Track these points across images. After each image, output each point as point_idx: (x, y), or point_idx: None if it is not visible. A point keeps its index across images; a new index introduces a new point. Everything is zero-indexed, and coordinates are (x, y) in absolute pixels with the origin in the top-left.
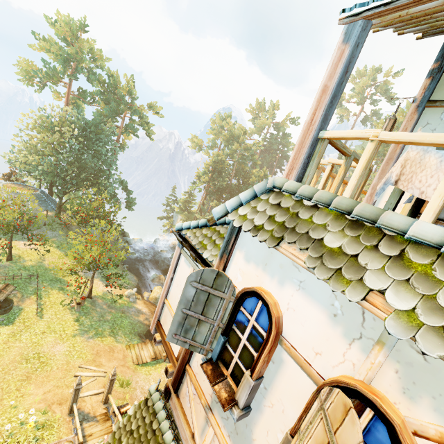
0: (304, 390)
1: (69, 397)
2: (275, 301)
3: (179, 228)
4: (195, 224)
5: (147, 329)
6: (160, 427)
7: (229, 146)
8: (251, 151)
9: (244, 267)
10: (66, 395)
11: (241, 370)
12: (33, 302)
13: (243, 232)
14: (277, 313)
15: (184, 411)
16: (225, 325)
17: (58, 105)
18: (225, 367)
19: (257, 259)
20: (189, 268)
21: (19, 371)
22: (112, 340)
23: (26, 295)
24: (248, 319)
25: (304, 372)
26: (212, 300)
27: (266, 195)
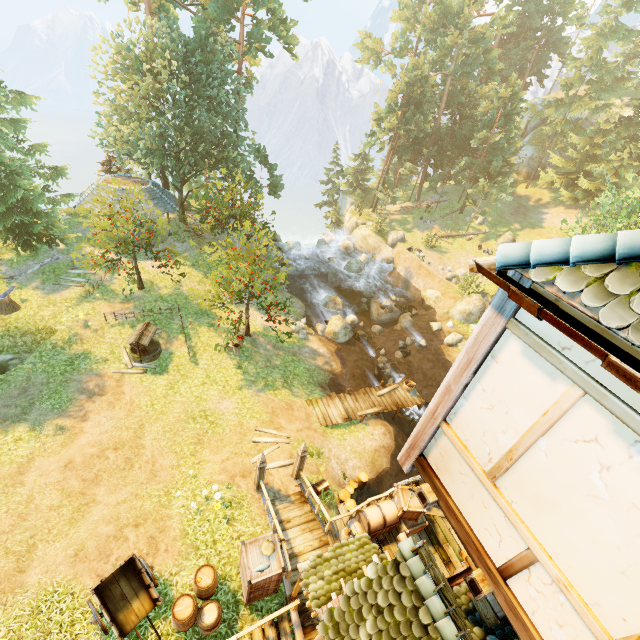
0: None
1: (252, 468)
2: None
3: (512, 262)
4: (593, 249)
5: (329, 376)
6: (437, 626)
7: (438, 39)
8: (484, 43)
9: None
10: (248, 466)
11: None
12: (182, 343)
13: None
14: None
15: None
16: None
17: (137, 17)
18: None
19: None
20: (553, 383)
21: (189, 432)
22: (287, 393)
23: (172, 335)
24: None
25: None
26: None
27: None
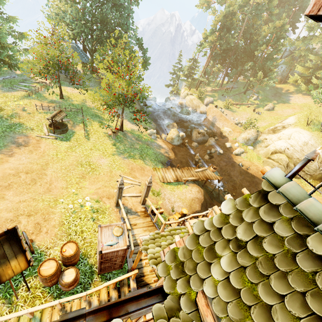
0: None
1: (115, 194)
2: None
3: None
4: None
5: (167, 159)
6: None
7: None
8: None
9: None
10: (112, 193)
11: None
12: (81, 128)
13: None
14: None
15: None
16: None
17: None
18: None
19: None
20: None
21: (77, 171)
22: (141, 162)
23: (76, 123)
24: None
25: None
26: None
27: None
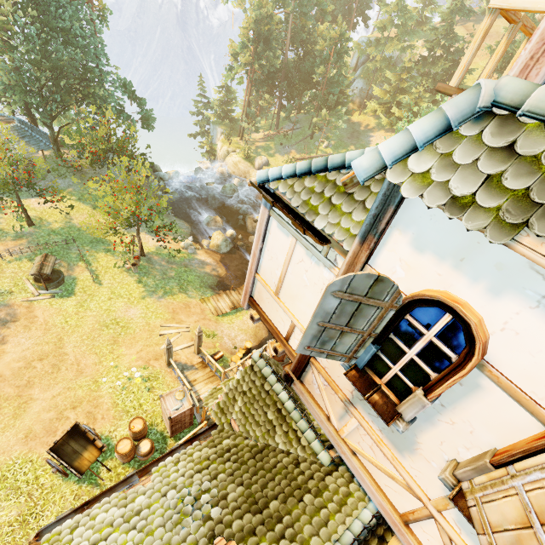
0: (516, 424)
1: (162, 353)
2: (479, 317)
3: (263, 179)
4: (289, 171)
5: (217, 280)
6: (273, 388)
7: None
8: None
9: (411, 258)
10: (159, 352)
11: (404, 383)
12: (83, 269)
13: (411, 200)
14: (484, 335)
15: (313, 395)
16: (378, 334)
17: None
18: (376, 375)
19: (442, 249)
20: (288, 238)
21: (104, 337)
22: (183, 296)
23: (72, 263)
24: (421, 333)
25: (523, 409)
26: (364, 310)
27: (474, 127)
